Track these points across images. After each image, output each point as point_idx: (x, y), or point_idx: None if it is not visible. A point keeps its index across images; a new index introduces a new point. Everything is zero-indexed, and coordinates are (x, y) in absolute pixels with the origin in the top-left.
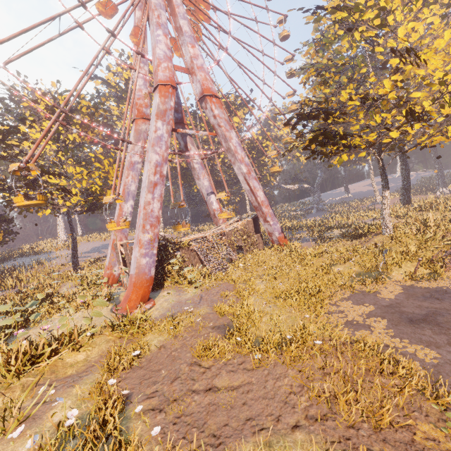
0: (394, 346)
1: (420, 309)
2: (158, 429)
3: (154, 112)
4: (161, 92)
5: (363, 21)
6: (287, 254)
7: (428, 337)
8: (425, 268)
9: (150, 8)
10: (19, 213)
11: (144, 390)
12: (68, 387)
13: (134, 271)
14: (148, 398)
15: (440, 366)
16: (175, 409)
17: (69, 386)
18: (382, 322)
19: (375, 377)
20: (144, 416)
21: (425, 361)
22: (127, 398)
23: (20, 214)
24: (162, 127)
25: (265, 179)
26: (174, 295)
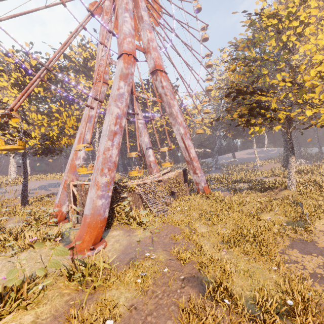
0: None
1: None
2: None
3: (118, 74)
4: (124, 59)
5: (287, 28)
6: (213, 201)
7: None
8: None
9: None
10: None
11: None
12: None
13: (90, 212)
14: None
15: None
16: None
17: None
18: None
19: None
20: None
21: None
22: None
23: None
24: (124, 87)
25: None
26: (124, 236)
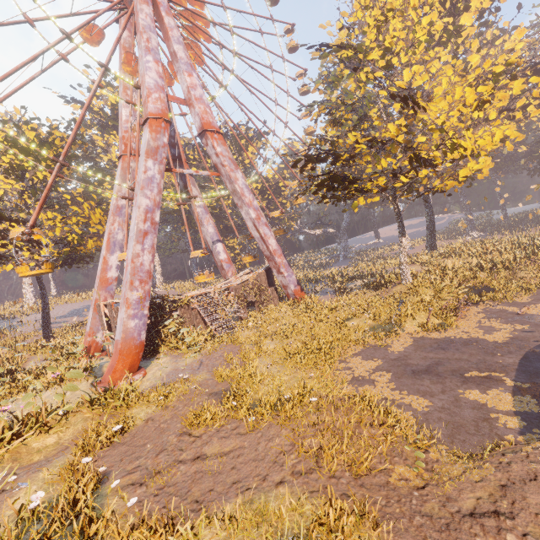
0: (393, 398)
1: (425, 360)
2: (135, 500)
3: (144, 149)
4: (151, 127)
5: (369, 61)
6: (302, 309)
7: (426, 387)
8: (437, 318)
9: (138, 29)
10: None
11: (125, 467)
12: (34, 473)
13: (121, 336)
14: (128, 474)
15: (430, 413)
16: (157, 482)
17: (35, 471)
18: (387, 376)
19: (365, 429)
20: (121, 492)
21: (417, 410)
22: (104, 477)
23: None
24: (153, 167)
25: (283, 223)
26: (170, 362)
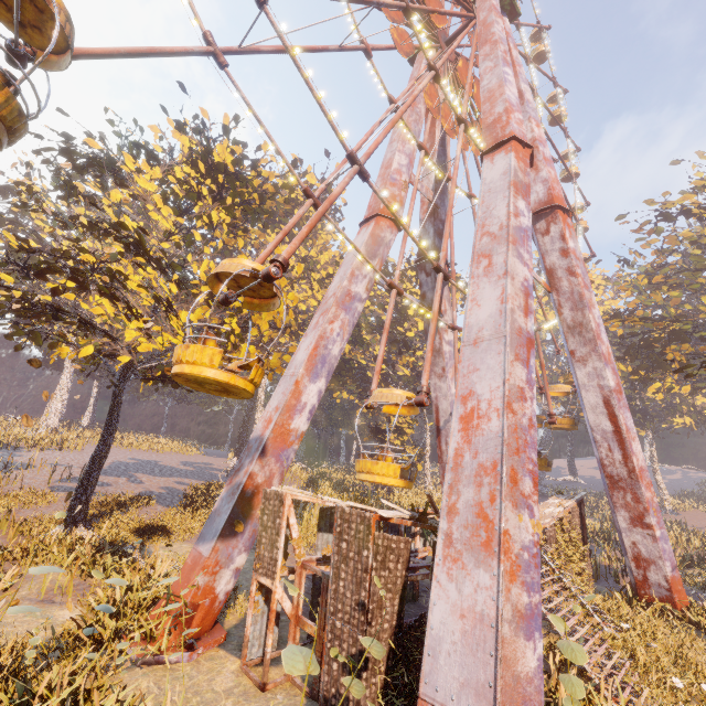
0: None
1: None
2: None
3: (503, 181)
4: (517, 152)
5: None
6: None
7: None
8: None
9: (485, 41)
10: (7, 336)
11: None
12: None
13: None
14: None
15: None
16: None
17: None
18: None
19: None
20: None
21: None
22: None
23: (10, 339)
24: (527, 214)
25: None
26: None
